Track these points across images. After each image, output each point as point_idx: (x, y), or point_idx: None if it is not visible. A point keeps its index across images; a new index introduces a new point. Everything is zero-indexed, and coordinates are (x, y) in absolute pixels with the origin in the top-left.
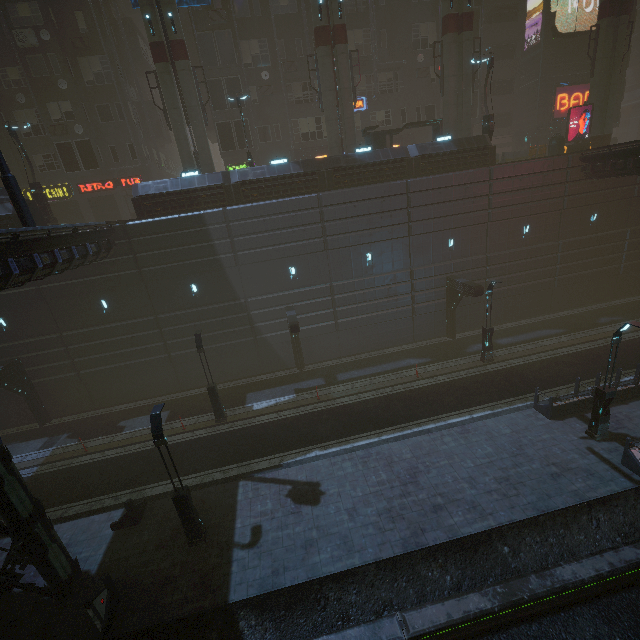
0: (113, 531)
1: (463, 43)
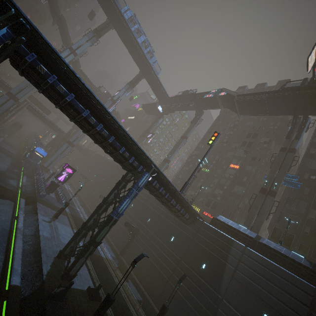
0: (86, 289)
1: None
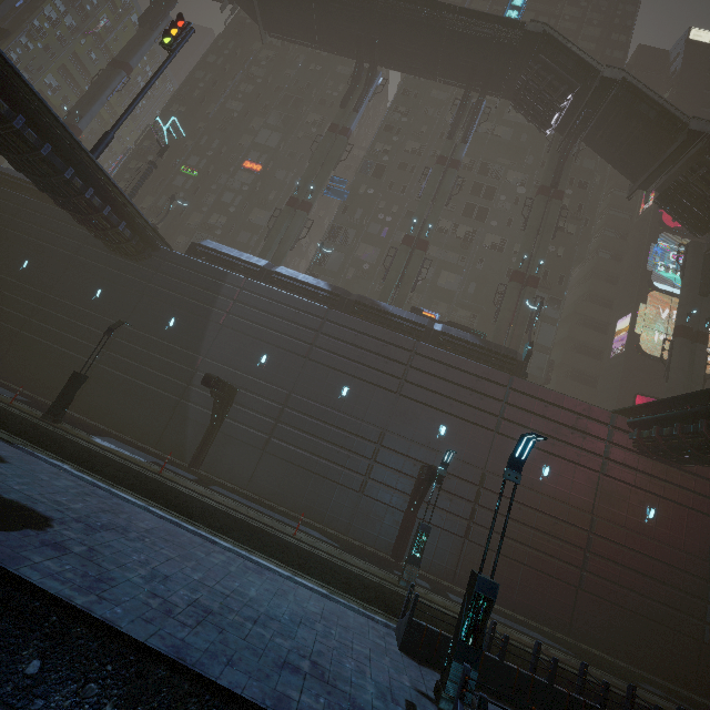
0: None
1: (525, 293)
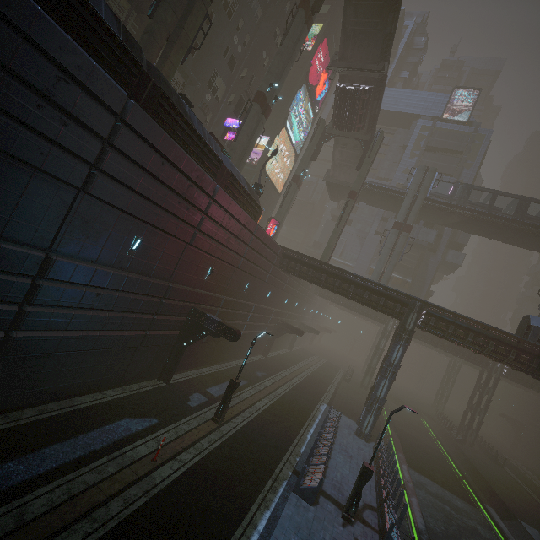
0: None
1: (260, 122)
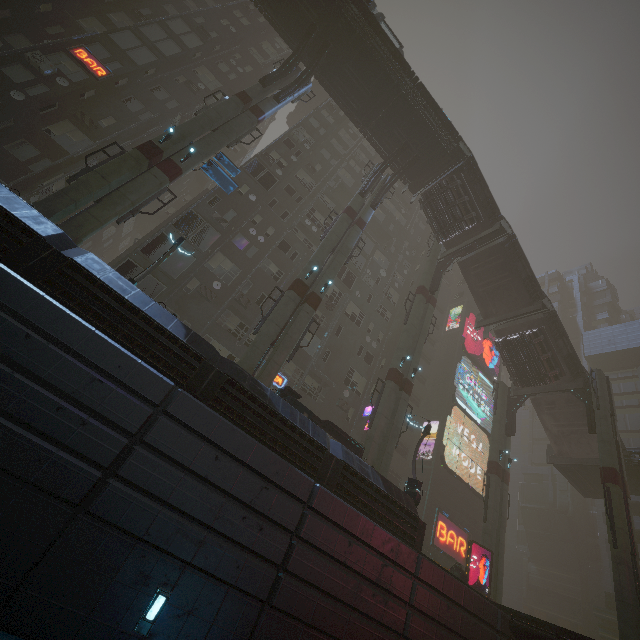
0: None
1: (401, 399)
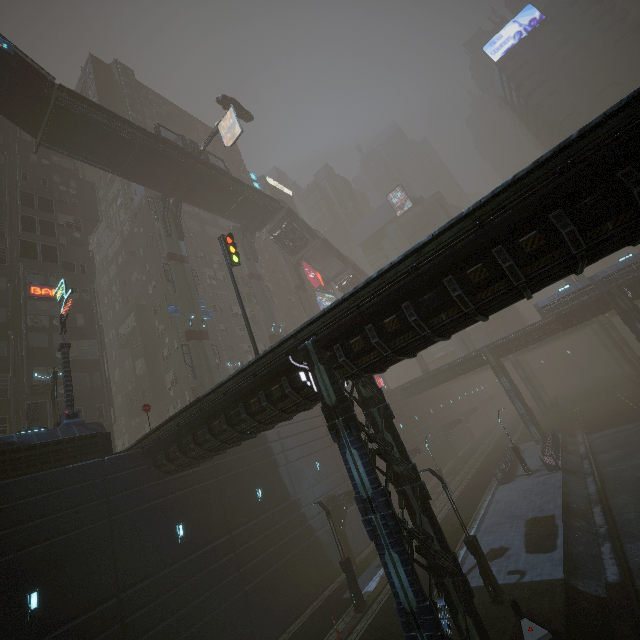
0: None
1: None
